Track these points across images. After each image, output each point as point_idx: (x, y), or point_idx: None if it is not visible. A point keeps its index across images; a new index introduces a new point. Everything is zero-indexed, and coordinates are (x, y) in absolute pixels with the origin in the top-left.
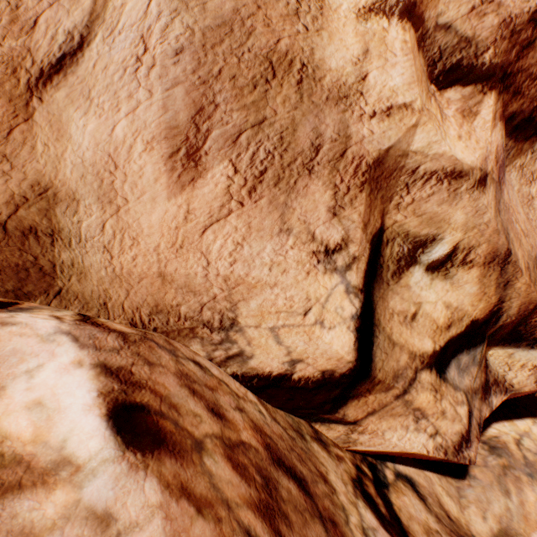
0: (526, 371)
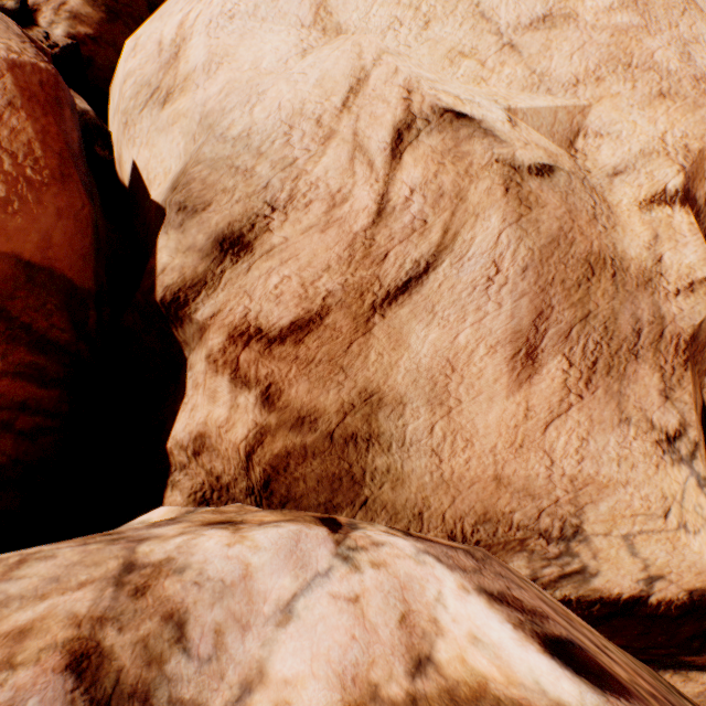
0: None
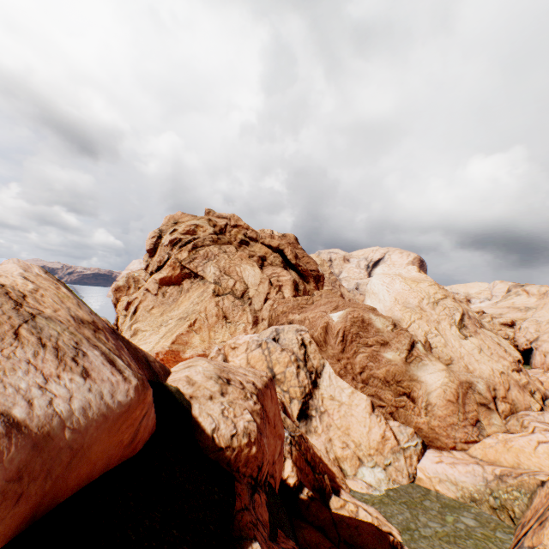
0: None
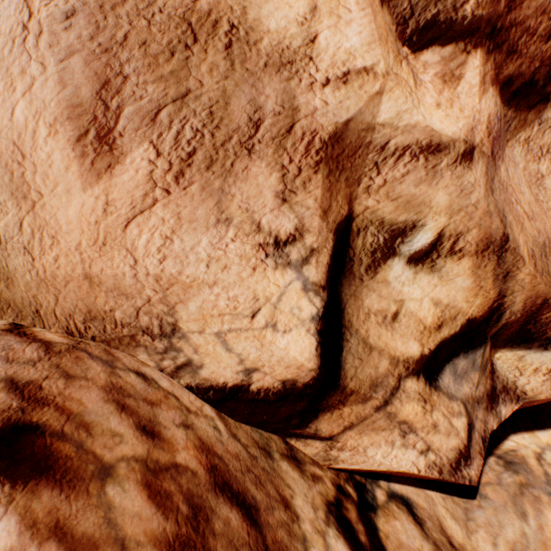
0: (540, 376)
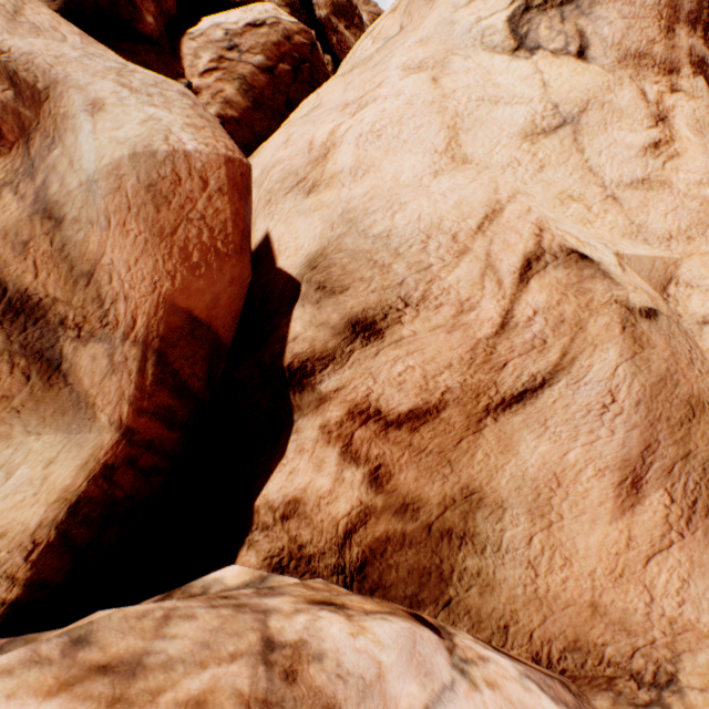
0: None
